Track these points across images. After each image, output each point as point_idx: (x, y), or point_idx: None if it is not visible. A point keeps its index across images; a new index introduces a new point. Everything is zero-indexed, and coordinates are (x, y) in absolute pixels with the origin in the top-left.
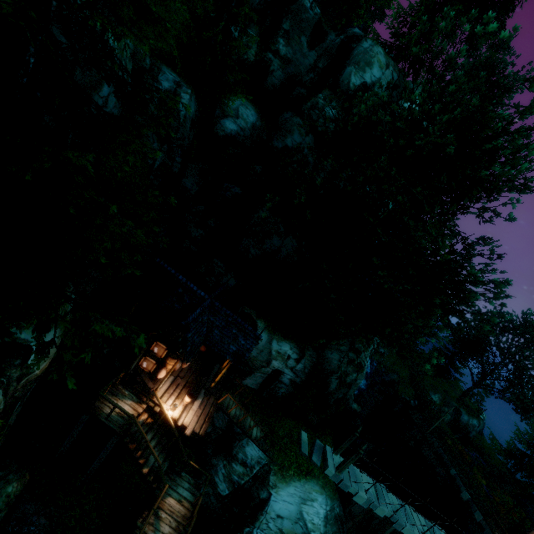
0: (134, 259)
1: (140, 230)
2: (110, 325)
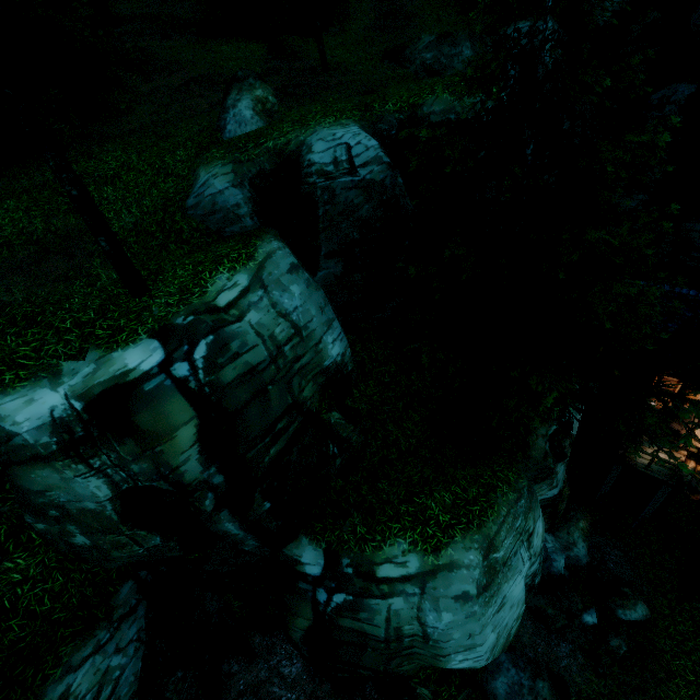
0: (653, 320)
1: (676, 301)
2: (698, 411)
